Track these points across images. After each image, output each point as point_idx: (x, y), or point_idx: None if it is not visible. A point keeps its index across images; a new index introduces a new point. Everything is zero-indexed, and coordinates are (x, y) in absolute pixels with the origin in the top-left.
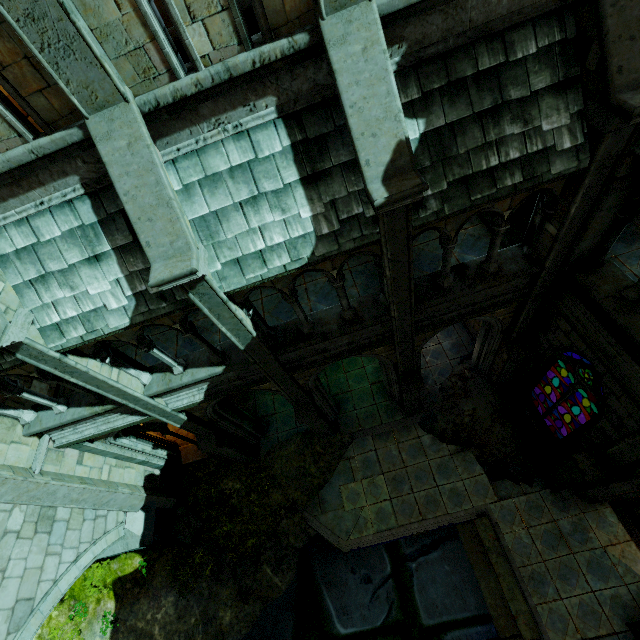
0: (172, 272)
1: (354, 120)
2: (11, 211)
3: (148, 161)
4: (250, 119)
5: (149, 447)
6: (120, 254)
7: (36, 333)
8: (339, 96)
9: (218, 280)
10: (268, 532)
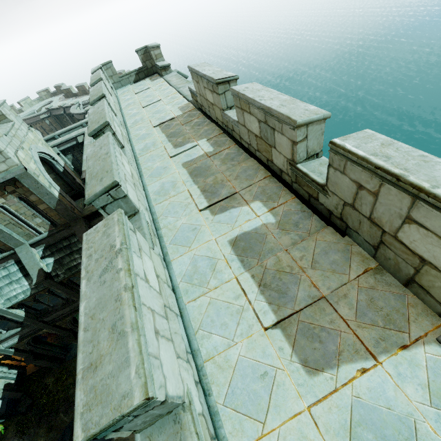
0: None
1: (27, 266)
2: None
3: None
4: (7, 264)
5: (6, 369)
6: None
7: None
8: (23, 262)
9: (3, 305)
10: (64, 397)
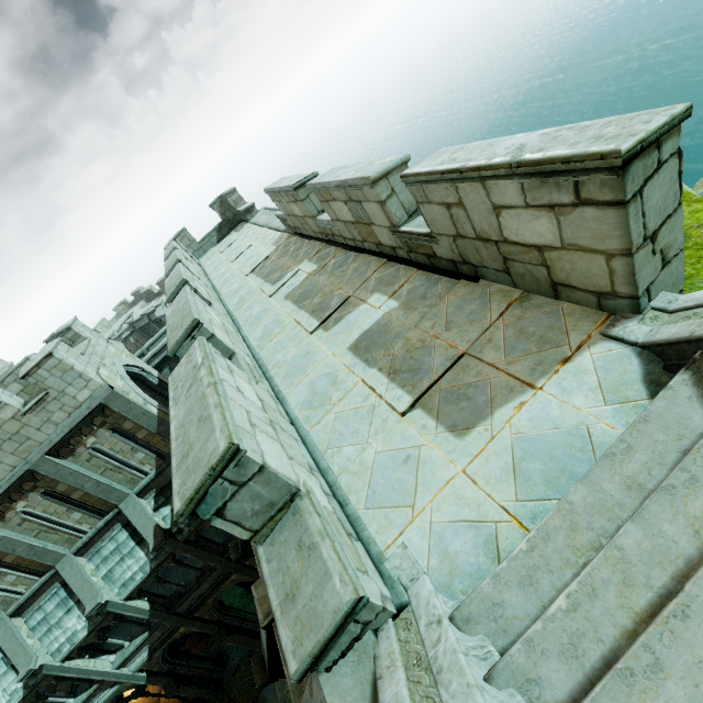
0: (92, 607)
1: (138, 526)
2: (35, 606)
3: (78, 570)
4: (113, 532)
5: None
6: (78, 604)
7: (50, 657)
8: (132, 522)
9: (118, 596)
10: None
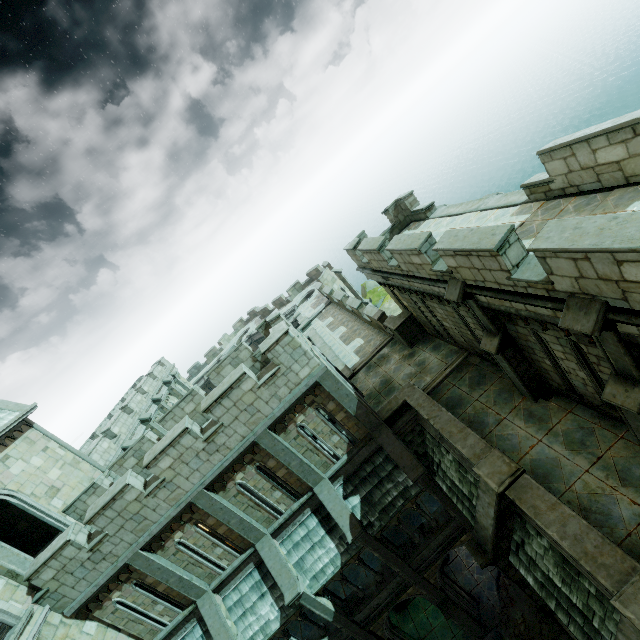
0: (292, 596)
1: (333, 513)
2: (231, 584)
3: (276, 552)
4: (303, 516)
5: None
6: (271, 590)
7: None
8: (326, 507)
9: (309, 588)
10: None
